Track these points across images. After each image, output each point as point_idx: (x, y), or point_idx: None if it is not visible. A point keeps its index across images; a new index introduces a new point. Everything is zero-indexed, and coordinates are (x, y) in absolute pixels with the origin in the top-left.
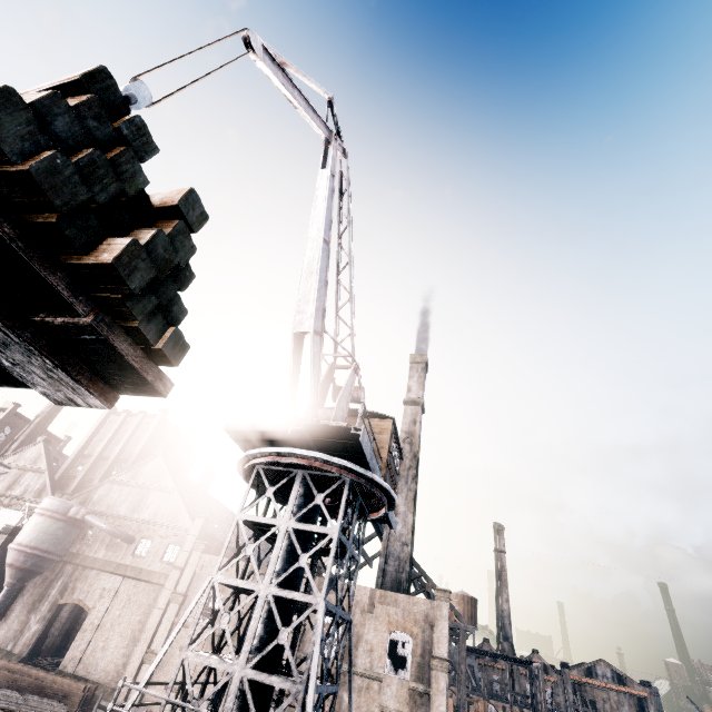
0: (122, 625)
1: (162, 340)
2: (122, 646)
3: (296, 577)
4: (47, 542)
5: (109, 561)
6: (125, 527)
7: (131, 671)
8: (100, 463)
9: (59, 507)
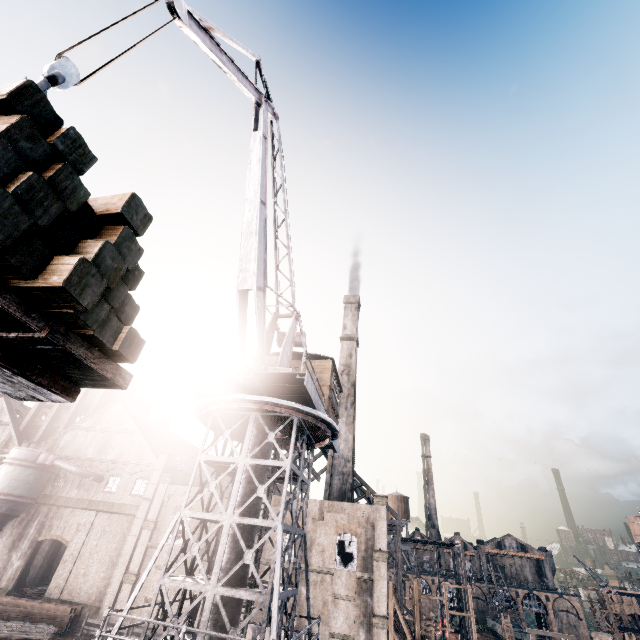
0: (100, 553)
1: (118, 342)
2: (102, 571)
3: (255, 505)
4: (19, 488)
5: (82, 499)
6: (93, 468)
7: (113, 591)
8: (63, 412)
9: (27, 456)
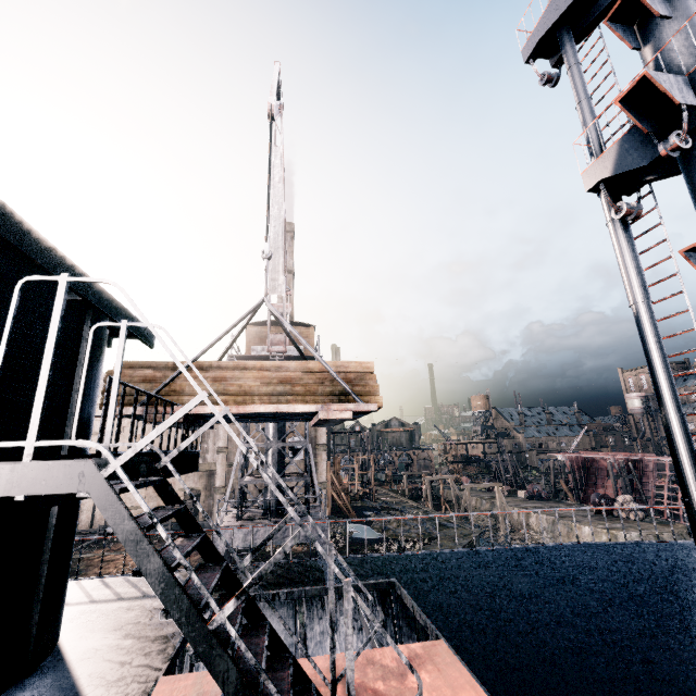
0: None
1: None
2: None
3: (284, 434)
4: None
5: None
6: None
7: (88, 508)
8: None
9: None
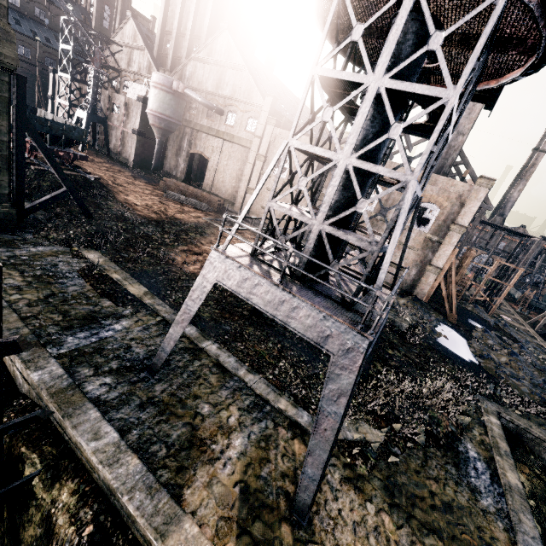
0: (230, 171)
1: None
2: (233, 182)
3: (377, 152)
4: (167, 110)
5: (211, 128)
6: (214, 102)
7: (241, 196)
8: (181, 40)
9: (164, 82)
